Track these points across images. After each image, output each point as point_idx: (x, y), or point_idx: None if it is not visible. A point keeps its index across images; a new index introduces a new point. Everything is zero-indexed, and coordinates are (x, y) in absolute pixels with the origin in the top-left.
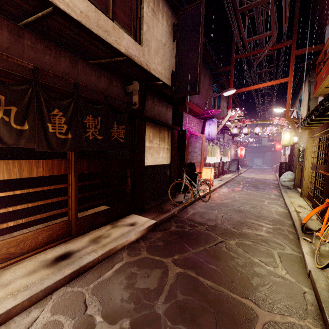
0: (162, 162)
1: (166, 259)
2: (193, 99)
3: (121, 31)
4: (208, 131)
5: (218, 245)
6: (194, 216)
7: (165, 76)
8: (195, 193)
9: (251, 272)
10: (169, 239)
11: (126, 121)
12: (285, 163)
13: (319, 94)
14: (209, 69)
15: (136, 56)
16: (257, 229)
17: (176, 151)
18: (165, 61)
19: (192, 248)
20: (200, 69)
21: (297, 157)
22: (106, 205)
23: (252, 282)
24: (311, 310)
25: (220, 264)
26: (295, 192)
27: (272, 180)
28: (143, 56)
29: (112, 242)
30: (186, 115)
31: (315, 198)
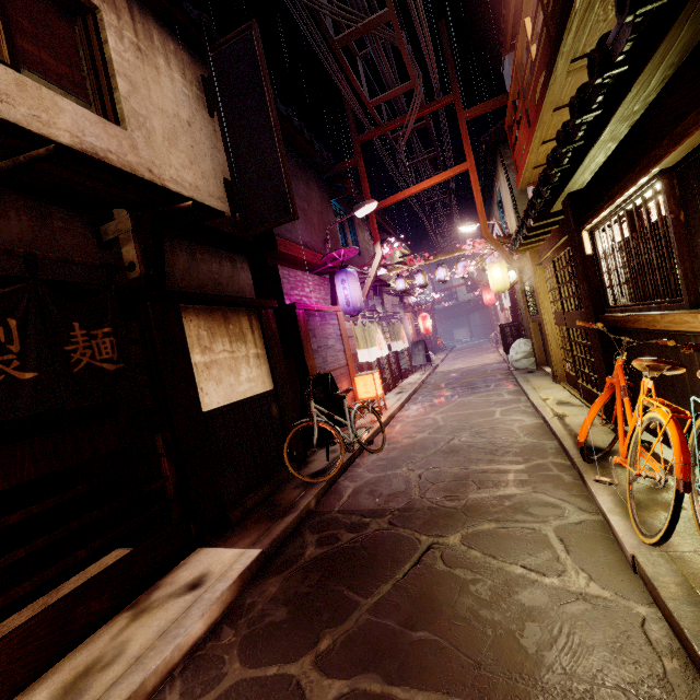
0: (252, 390)
1: (298, 663)
2: (294, 236)
3: (48, 92)
4: (344, 297)
5: (424, 562)
6: (357, 498)
7: (209, 194)
8: (349, 439)
9: (515, 611)
10: (303, 591)
11: (113, 313)
12: (508, 325)
13: (527, 182)
14: (314, 171)
15: (114, 151)
16: (498, 482)
17: (282, 356)
18: (200, 159)
19: (362, 596)
20: (286, 166)
21: (526, 308)
22: (123, 546)
23: (524, 644)
24: (676, 673)
25: (438, 619)
26: (542, 375)
27: (497, 364)
28: (133, 151)
29: (128, 677)
30: (287, 273)
31: (581, 378)
